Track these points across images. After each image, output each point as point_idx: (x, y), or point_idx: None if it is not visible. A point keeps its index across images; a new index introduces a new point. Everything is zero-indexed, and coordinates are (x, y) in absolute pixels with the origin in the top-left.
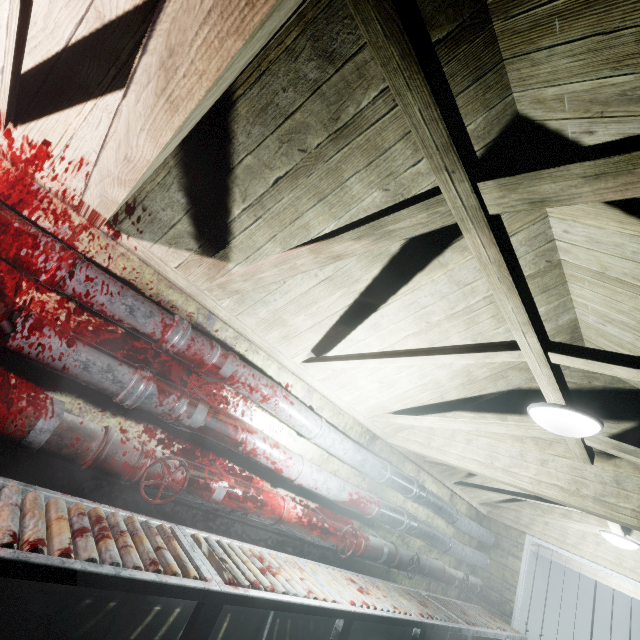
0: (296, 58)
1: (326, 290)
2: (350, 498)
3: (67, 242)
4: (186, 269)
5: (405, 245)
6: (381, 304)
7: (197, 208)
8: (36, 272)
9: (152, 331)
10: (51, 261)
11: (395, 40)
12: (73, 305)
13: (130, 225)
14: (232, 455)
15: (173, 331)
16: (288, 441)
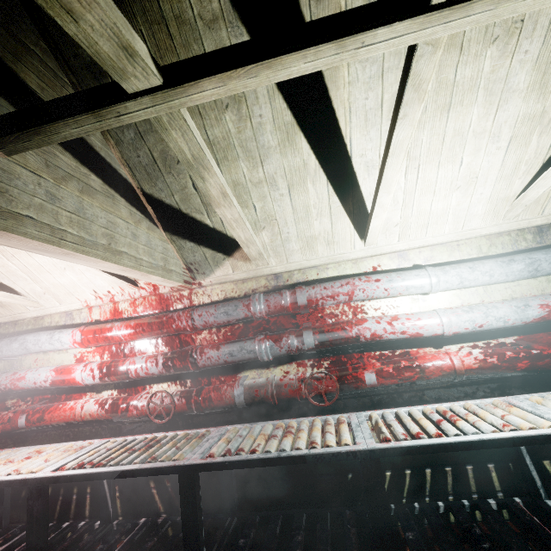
0: (121, 141)
1: (300, 194)
2: (548, 310)
3: (191, 306)
4: (237, 268)
5: (289, 104)
6: (345, 151)
7: (199, 240)
8: (185, 330)
9: (244, 314)
10: (183, 321)
11: (30, 137)
12: (214, 329)
13: (198, 275)
14: (373, 346)
15: (252, 306)
16: (418, 306)
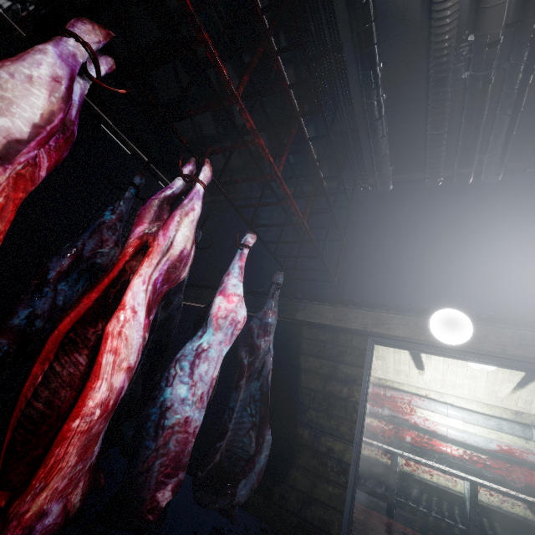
0: None
1: (398, 354)
2: (500, 448)
3: None
4: None
5: None
6: None
7: None
8: None
9: None
10: None
11: None
12: None
13: None
14: (415, 428)
15: None
16: (442, 421)
